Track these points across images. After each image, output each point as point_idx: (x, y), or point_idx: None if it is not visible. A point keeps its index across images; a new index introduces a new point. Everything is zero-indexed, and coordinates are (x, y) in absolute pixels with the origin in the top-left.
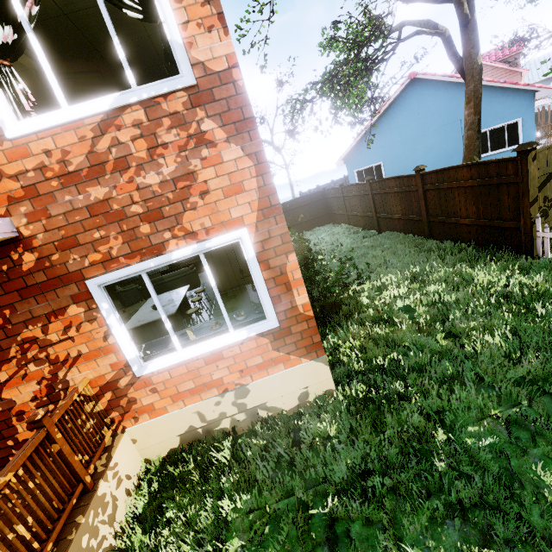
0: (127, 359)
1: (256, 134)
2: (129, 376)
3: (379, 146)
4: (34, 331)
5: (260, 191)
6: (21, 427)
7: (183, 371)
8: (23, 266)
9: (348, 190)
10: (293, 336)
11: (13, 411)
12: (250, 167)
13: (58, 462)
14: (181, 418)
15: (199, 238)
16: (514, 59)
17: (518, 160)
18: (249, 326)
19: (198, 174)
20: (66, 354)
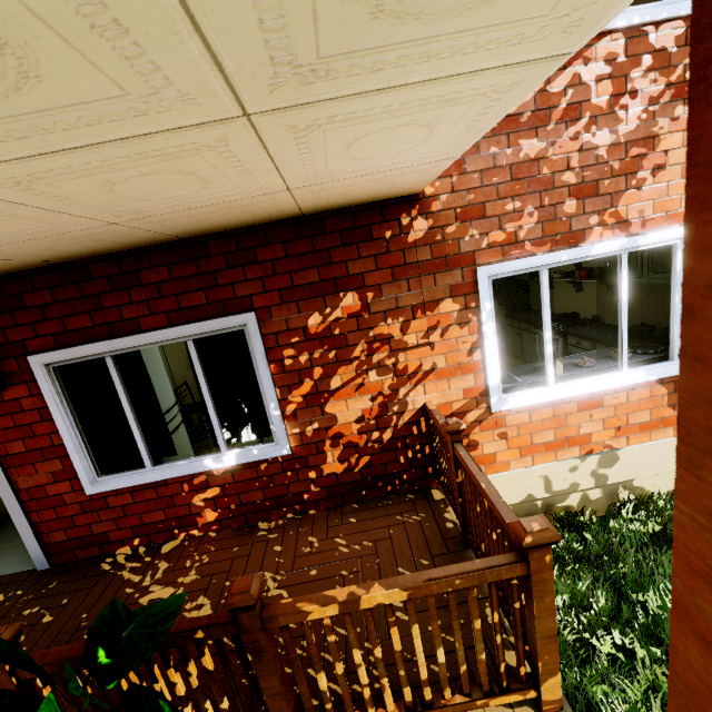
0: (488, 385)
1: None
2: (480, 410)
3: None
4: (391, 327)
5: None
6: (331, 455)
7: (547, 415)
8: (409, 236)
9: None
10: None
11: (330, 432)
12: None
13: (467, 494)
14: (522, 481)
15: (630, 231)
16: None
17: None
18: (649, 366)
19: (660, 140)
20: (417, 366)
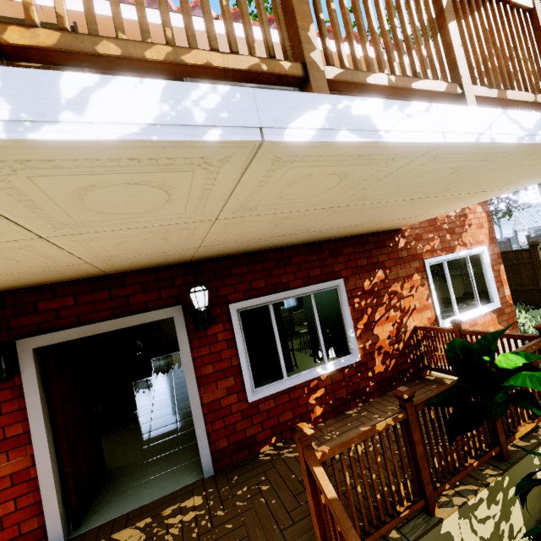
0: (437, 315)
1: (486, 203)
2: None
3: None
4: (396, 287)
5: (489, 229)
6: (378, 360)
7: None
8: (399, 246)
9: None
10: (505, 316)
11: (376, 346)
12: (485, 217)
13: None
14: None
15: (467, 247)
16: None
17: (531, 250)
18: (487, 305)
19: (468, 216)
20: (409, 306)
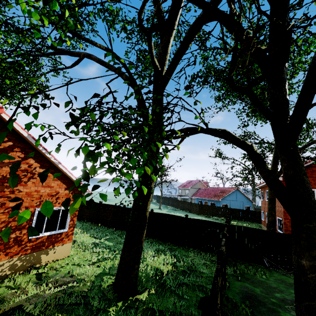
0: None
1: None
2: None
3: (228, 200)
4: None
5: None
6: None
7: None
8: None
9: (252, 212)
10: None
11: None
12: None
13: None
14: None
15: None
16: (207, 186)
17: None
18: None
19: None
20: None
